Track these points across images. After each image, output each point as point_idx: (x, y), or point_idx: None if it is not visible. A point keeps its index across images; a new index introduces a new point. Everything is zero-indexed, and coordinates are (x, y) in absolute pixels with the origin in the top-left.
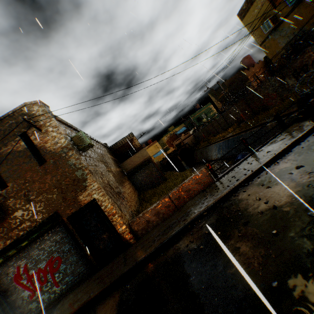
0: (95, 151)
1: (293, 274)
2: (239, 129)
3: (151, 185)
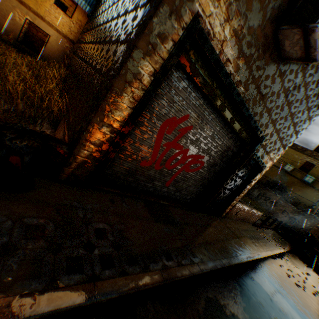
0: None
1: None
2: None
3: None
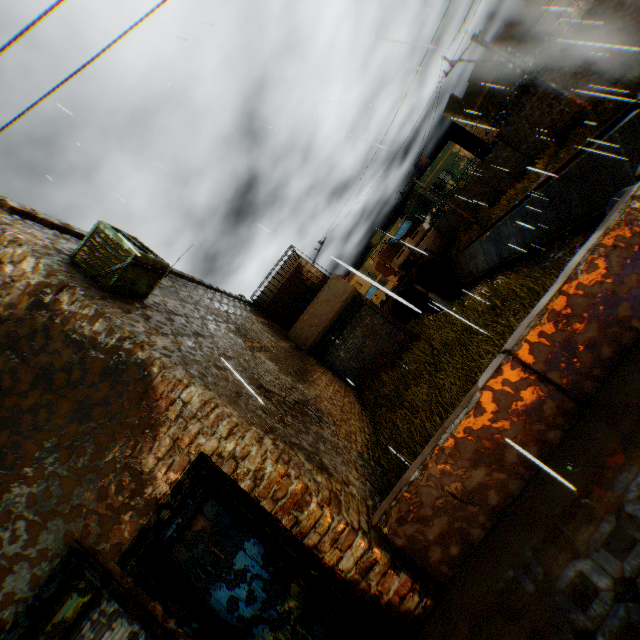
0: (199, 303)
1: None
2: (569, 148)
3: (381, 363)
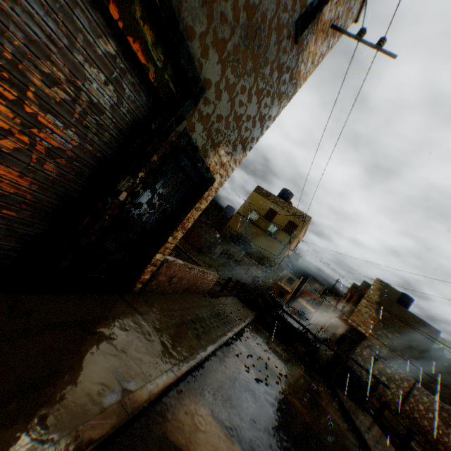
0: None
1: (332, 433)
2: None
3: None
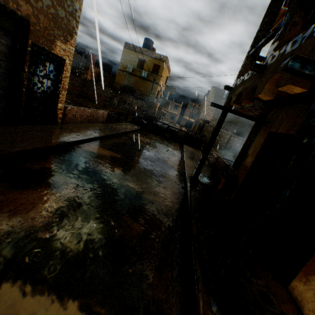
0: None
1: (166, 152)
2: None
3: None
